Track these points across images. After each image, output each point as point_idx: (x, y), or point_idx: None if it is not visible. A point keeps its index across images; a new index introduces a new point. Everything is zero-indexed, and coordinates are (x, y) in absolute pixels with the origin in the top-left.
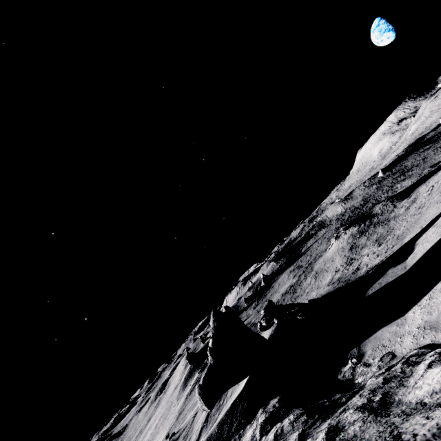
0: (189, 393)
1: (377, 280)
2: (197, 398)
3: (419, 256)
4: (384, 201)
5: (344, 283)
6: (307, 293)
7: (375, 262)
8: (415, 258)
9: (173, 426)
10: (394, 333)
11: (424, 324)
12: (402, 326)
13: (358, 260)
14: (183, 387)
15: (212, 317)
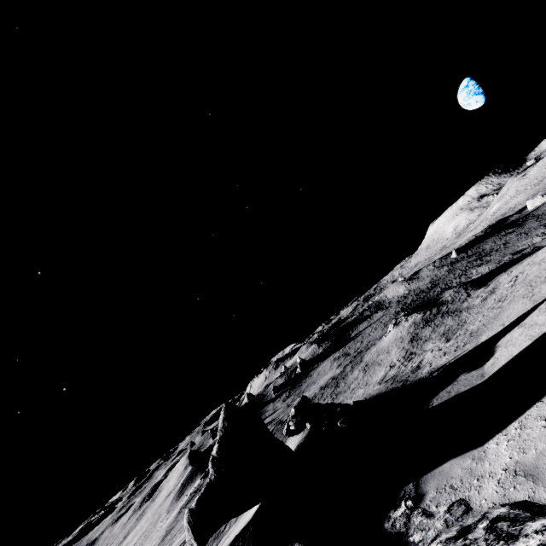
0: (184, 506)
1: (444, 386)
2: (185, 528)
3: (503, 363)
4: (456, 287)
5: (401, 384)
6: (352, 389)
7: (442, 361)
8: (497, 365)
9: None
10: (468, 470)
11: (514, 465)
12: (480, 461)
13: (420, 356)
14: (178, 496)
15: (223, 413)
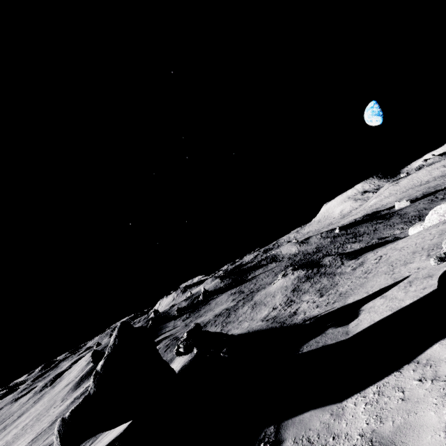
0: (78, 397)
1: (314, 336)
2: (54, 435)
3: (365, 326)
4: (334, 255)
5: (279, 325)
6: (240, 321)
7: (314, 312)
8: (360, 327)
9: (43, 433)
10: (326, 425)
11: (371, 434)
12: (337, 418)
13: (297, 304)
14: (75, 387)
15: (117, 331)
